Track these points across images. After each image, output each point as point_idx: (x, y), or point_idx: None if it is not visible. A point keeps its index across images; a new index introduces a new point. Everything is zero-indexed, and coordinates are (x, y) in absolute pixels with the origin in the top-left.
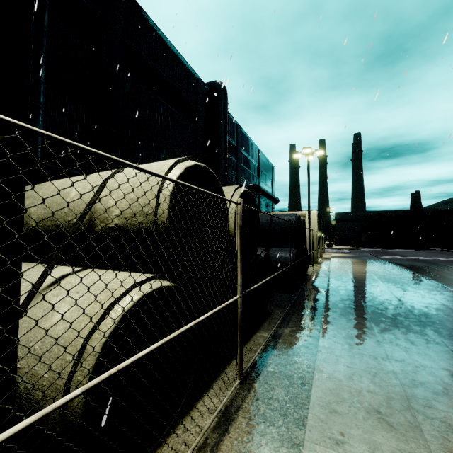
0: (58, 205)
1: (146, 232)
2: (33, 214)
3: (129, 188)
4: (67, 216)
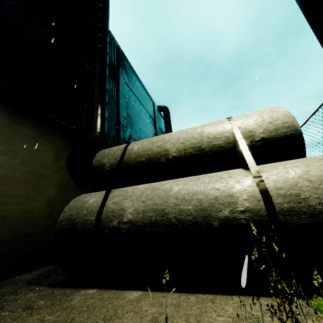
0: (196, 139)
1: (290, 137)
2: (171, 148)
3: (262, 118)
4: (210, 142)
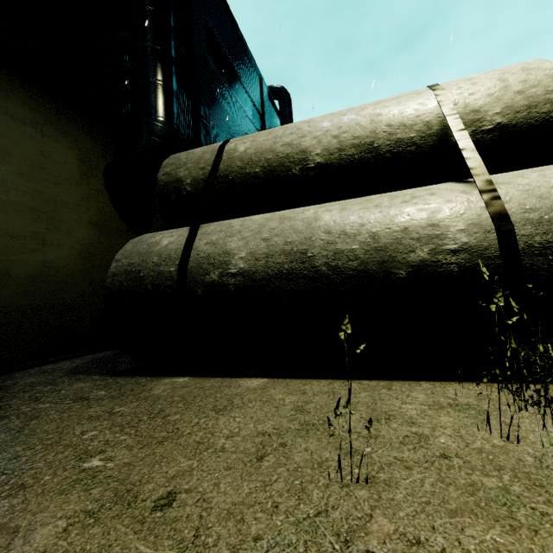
0: (365, 127)
1: None
2: (312, 148)
3: (503, 84)
4: (392, 134)
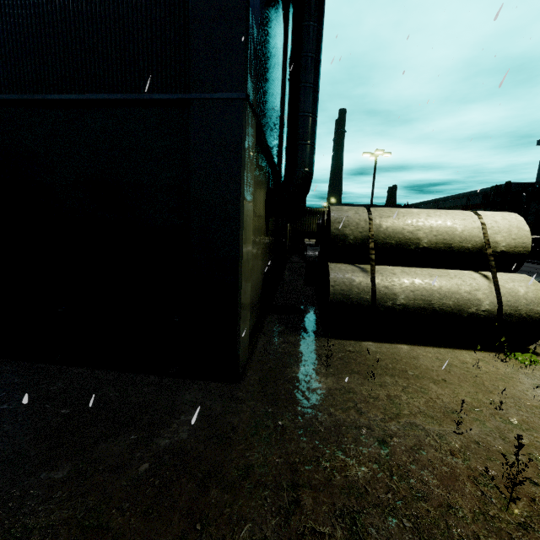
0: (449, 235)
1: (521, 255)
2: (423, 238)
3: (509, 232)
4: (461, 243)
